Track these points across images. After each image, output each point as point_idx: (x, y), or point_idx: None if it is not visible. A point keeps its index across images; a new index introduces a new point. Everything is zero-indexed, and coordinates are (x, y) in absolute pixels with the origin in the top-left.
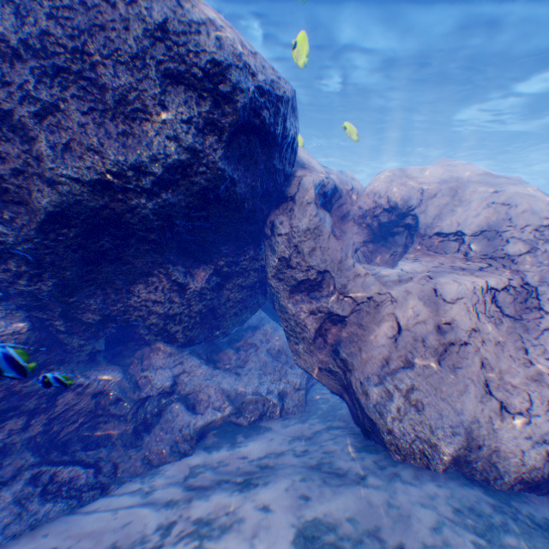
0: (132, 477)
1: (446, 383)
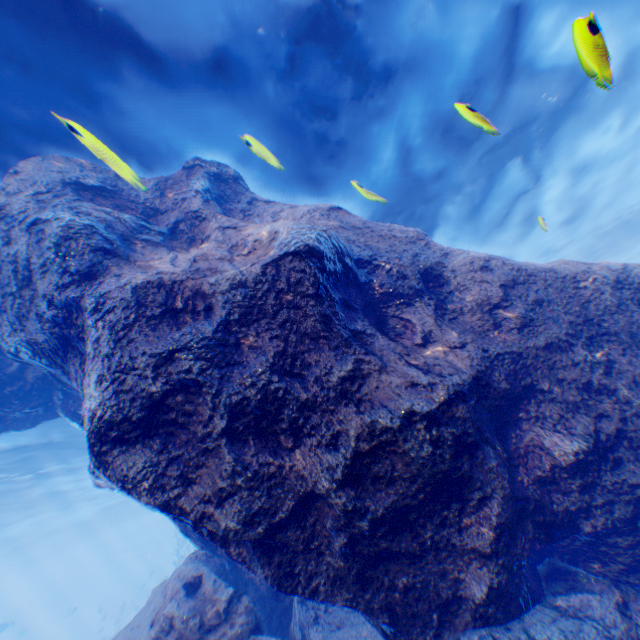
0: None
1: None
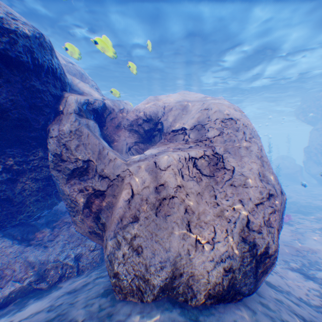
0: None
1: (160, 228)
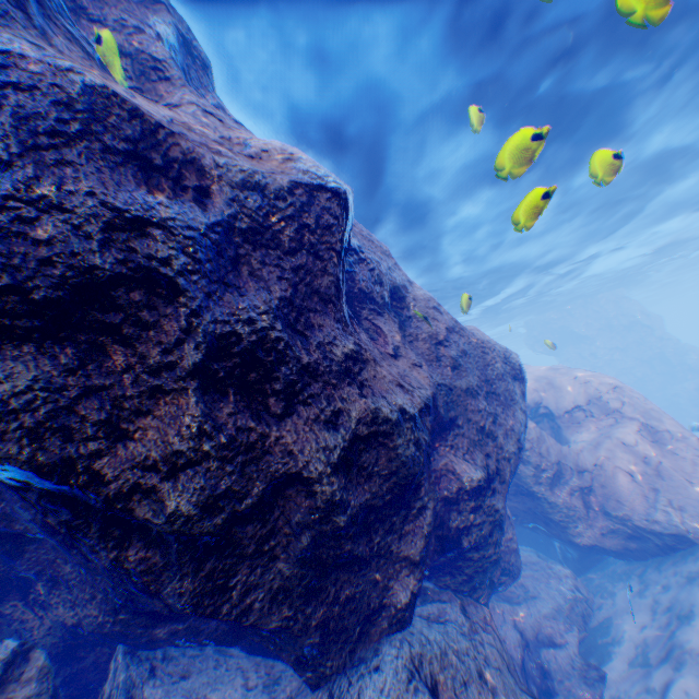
0: None
1: (674, 487)
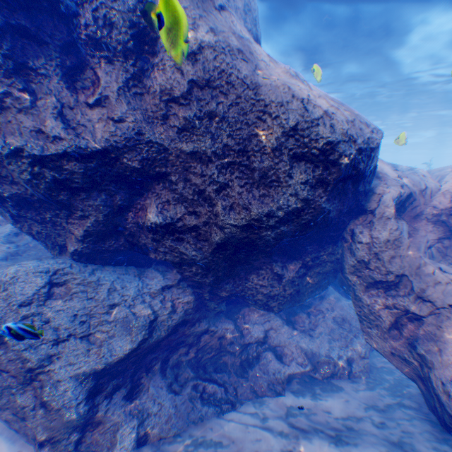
0: (246, 400)
1: None
